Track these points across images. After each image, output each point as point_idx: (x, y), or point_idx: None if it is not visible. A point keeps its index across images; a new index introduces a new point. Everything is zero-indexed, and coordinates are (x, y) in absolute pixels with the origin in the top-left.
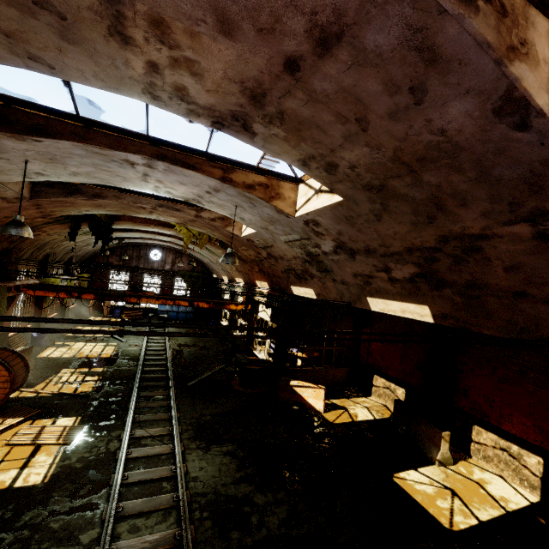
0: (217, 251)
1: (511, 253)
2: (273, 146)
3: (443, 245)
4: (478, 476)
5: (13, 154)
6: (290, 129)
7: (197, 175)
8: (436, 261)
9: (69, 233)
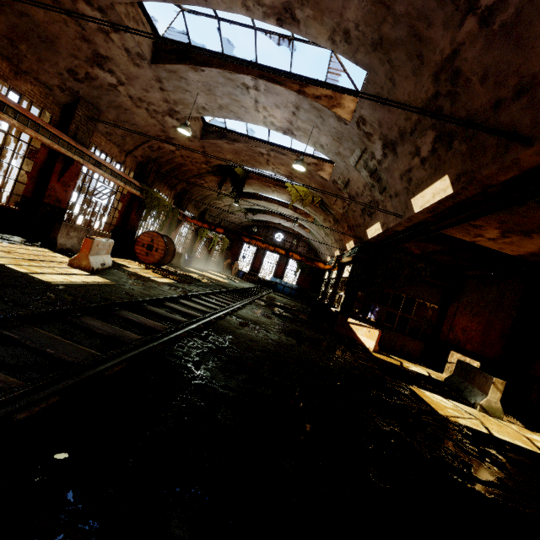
0: (320, 220)
1: (477, 59)
2: (311, 30)
3: (438, 86)
4: (533, 437)
5: (192, 87)
6: (313, 5)
7: (283, 90)
8: (441, 111)
9: (219, 184)
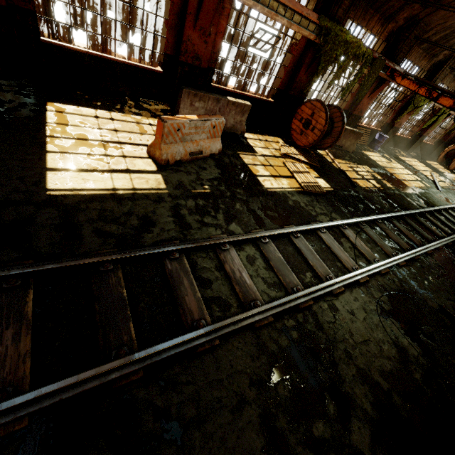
0: None
1: None
2: None
3: None
4: None
5: None
6: None
7: None
8: None
9: None
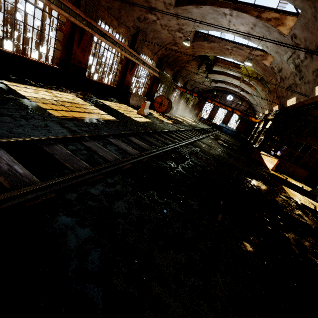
0: (259, 89)
1: None
2: None
3: None
4: None
5: (194, 16)
6: None
7: (247, 16)
8: None
9: (198, 66)
